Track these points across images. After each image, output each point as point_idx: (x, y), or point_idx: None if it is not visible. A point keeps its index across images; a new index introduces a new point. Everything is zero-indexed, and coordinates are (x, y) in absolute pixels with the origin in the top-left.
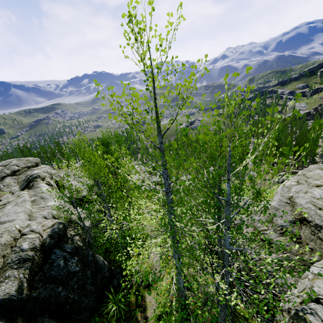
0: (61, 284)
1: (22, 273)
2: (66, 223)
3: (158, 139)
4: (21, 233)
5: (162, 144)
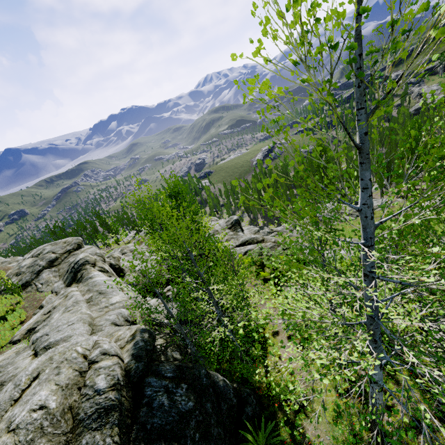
0: (175, 439)
1: (108, 435)
2: (151, 329)
3: (358, 127)
4: (88, 360)
5: (367, 137)
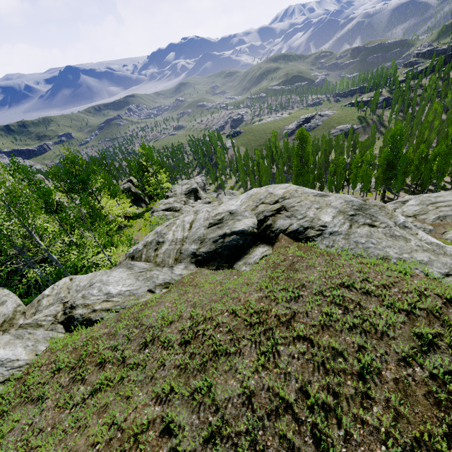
0: None
1: None
2: None
3: None
4: None
5: None
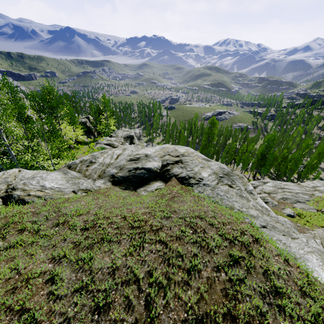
0: None
1: None
2: None
3: None
4: None
5: None
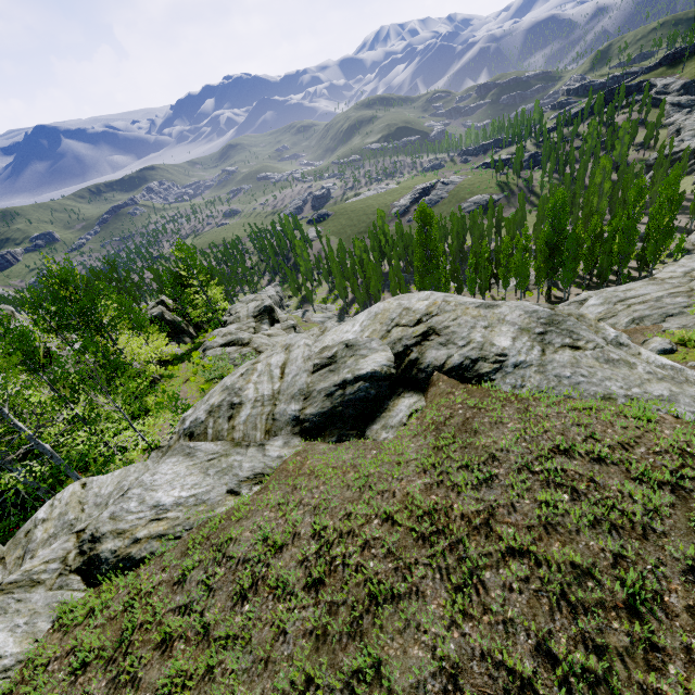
0: None
1: None
2: None
3: None
4: None
5: None
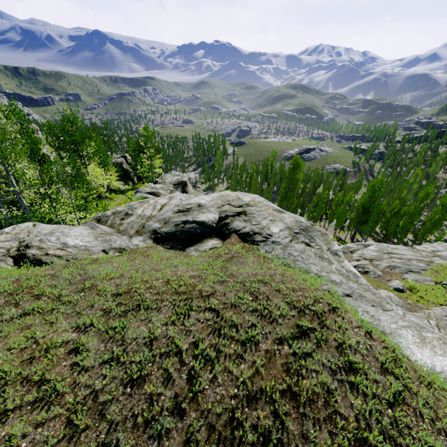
0: None
1: None
2: None
3: None
4: None
5: None
